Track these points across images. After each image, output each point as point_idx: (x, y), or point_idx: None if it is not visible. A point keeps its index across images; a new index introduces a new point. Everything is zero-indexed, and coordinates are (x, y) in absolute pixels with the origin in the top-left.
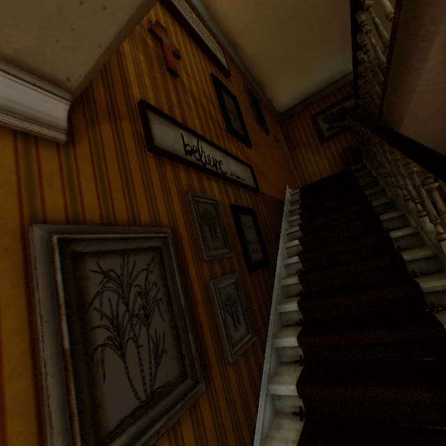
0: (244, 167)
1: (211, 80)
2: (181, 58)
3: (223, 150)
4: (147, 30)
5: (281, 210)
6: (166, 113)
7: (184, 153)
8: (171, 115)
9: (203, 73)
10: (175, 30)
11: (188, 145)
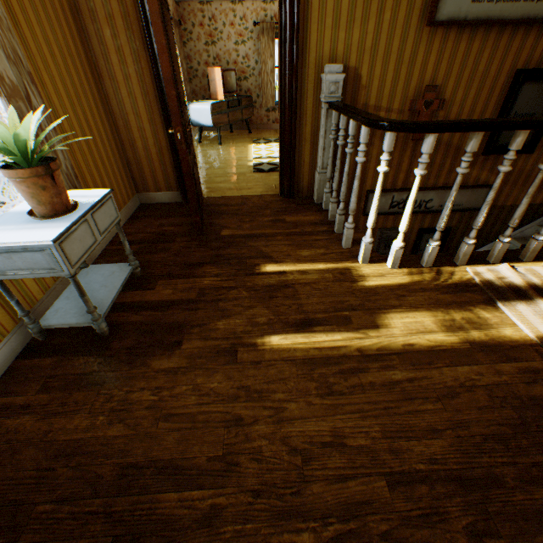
0: (477, 190)
1: (509, 81)
2: (449, 100)
3: (441, 189)
4: (407, 109)
5: (535, 216)
6: (388, 183)
7: (387, 209)
8: (392, 183)
9: (490, 86)
10: (466, 54)
11: (395, 202)
